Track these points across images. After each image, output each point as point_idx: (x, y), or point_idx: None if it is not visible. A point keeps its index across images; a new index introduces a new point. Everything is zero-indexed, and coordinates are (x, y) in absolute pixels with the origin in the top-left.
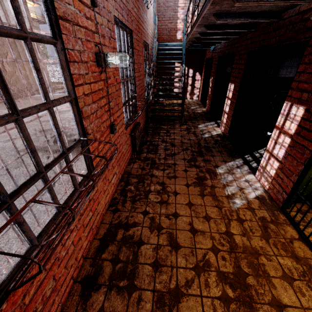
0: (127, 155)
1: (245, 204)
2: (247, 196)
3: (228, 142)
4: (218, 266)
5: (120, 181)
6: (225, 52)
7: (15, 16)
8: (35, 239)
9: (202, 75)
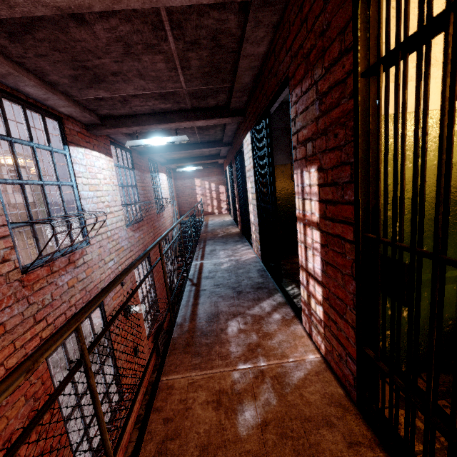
0: (151, 363)
1: None
2: None
3: None
4: None
5: (144, 394)
6: None
7: (93, 336)
8: (94, 452)
9: None
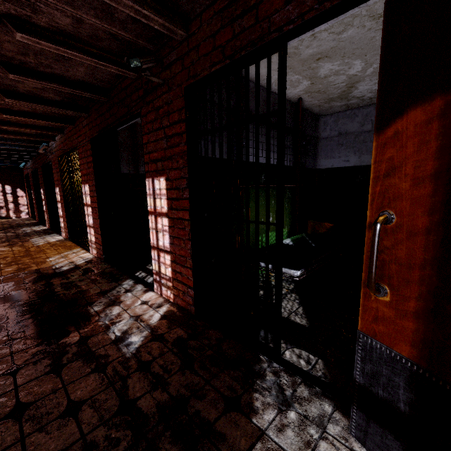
0: None
1: (46, 243)
2: (50, 241)
3: (50, 230)
4: (15, 256)
5: None
6: (34, 168)
7: None
8: None
9: (26, 191)
